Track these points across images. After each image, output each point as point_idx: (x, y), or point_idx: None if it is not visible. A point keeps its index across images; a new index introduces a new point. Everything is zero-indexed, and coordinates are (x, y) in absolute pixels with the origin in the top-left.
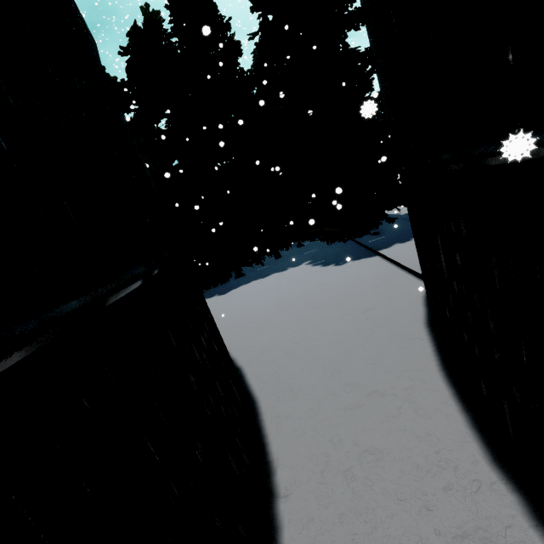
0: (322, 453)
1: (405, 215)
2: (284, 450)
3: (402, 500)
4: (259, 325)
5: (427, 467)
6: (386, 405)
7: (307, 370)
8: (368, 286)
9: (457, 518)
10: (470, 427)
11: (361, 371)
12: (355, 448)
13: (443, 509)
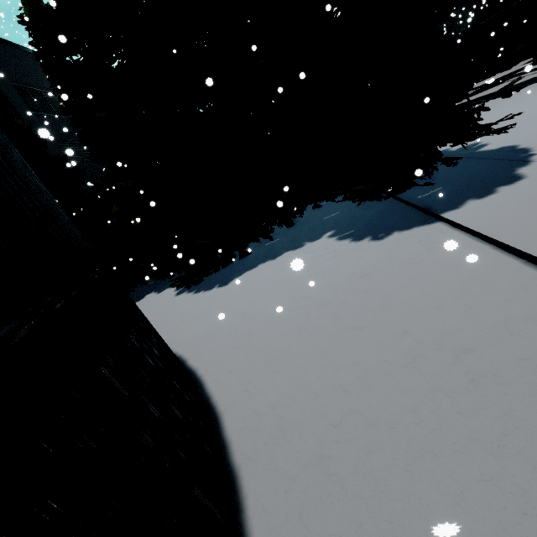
0: None
1: (460, 150)
2: None
3: None
4: (269, 358)
5: None
6: None
7: None
8: (445, 288)
9: None
10: None
11: None
12: None
13: None
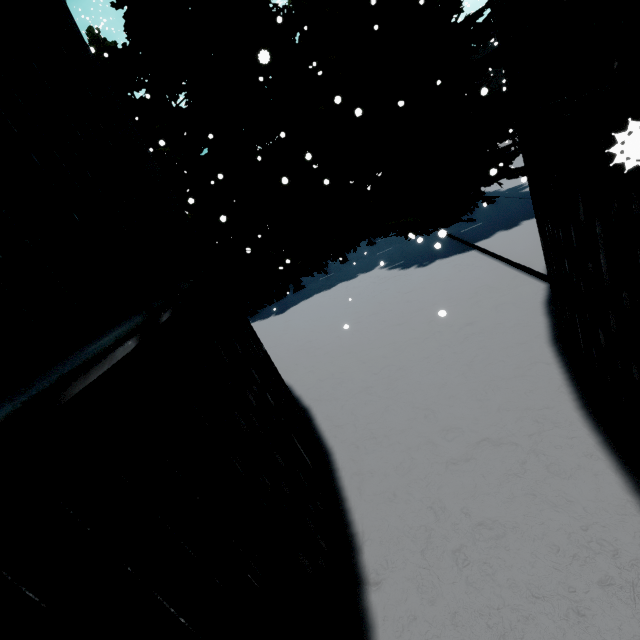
0: (421, 525)
1: (508, 191)
2: (370, 519)
3: (539, 597)
4: (327, 351)
5: (571, 551)
6: (503, 459)
7: (392, 410)
8: (464, 293)
9: (625, 631)
10: (632, 491)
11: (465, 411)
12: (466, 519)
13: (601, 615)
